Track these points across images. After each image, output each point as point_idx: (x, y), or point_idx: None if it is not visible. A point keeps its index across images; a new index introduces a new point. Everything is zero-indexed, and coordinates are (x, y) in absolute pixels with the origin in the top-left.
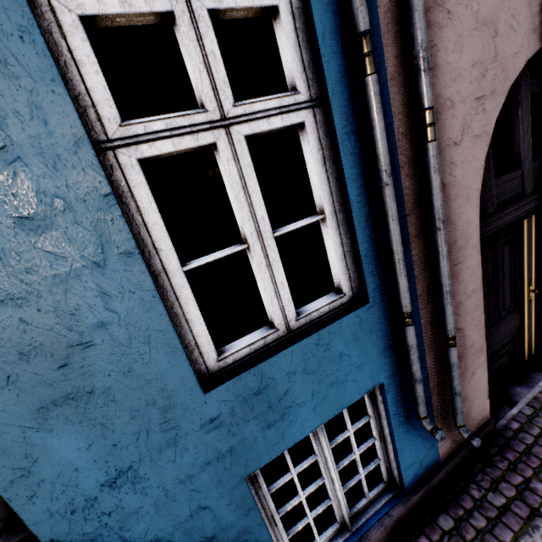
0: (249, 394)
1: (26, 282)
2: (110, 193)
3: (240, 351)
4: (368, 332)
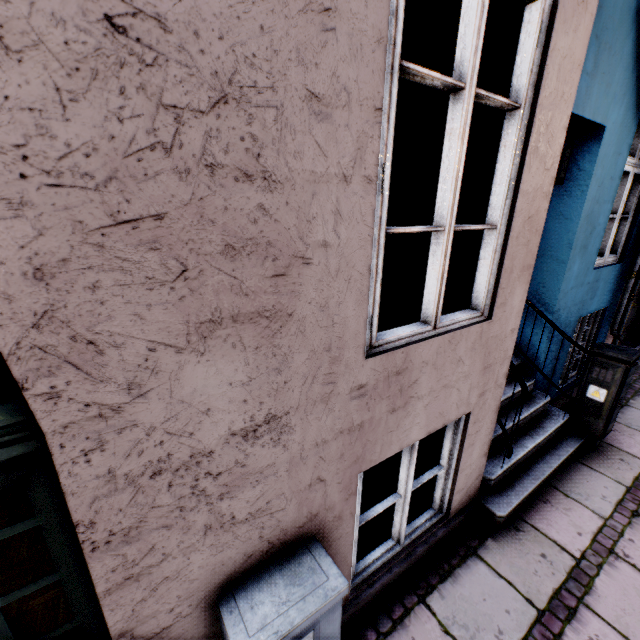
0: (595, 279)
1: (601, 199)
2: (620, 179)
3: (596, 260)
4: (617, 277)
